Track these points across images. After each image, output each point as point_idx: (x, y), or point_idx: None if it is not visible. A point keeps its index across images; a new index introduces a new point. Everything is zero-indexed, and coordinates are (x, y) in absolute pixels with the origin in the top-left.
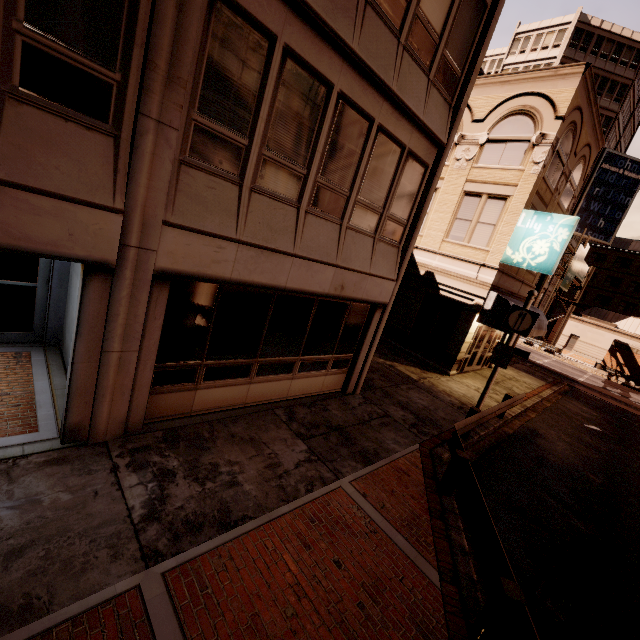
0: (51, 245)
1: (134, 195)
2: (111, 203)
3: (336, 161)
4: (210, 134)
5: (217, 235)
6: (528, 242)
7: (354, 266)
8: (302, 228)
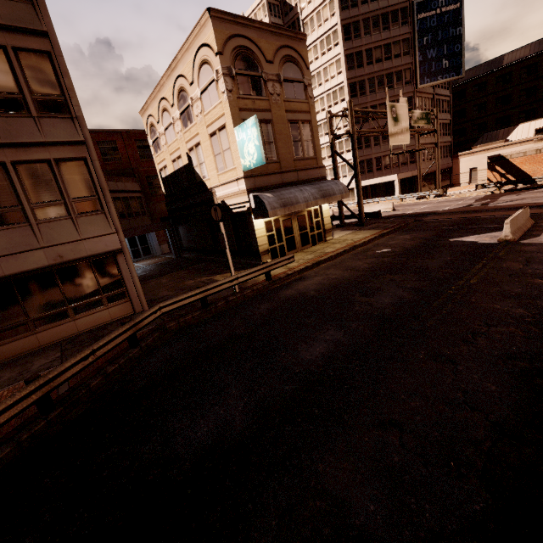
0: None
1: None
2: None
3: None
4: None
5: None
6: (246, 149)
7: (62, 241)
8: None
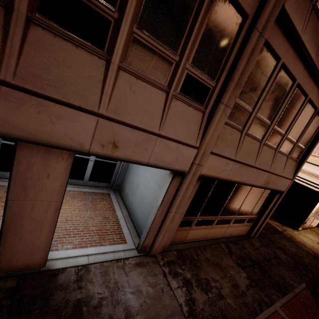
0: (168, 164)
1: (204, 140)
2: (195, 144)
3: (284, 118)
4: (238, 108)
5: (228, 157)
6: None
7: (276, 172)
8: (260, 152)
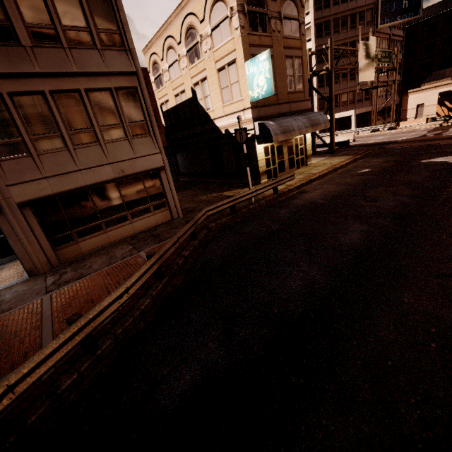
0: None
1: None
2: None
3: (73, 119)
4: (3, 145)
5: (33, 180)
6: (255, 81)
7: (123, 158)
8: (77, 157)
